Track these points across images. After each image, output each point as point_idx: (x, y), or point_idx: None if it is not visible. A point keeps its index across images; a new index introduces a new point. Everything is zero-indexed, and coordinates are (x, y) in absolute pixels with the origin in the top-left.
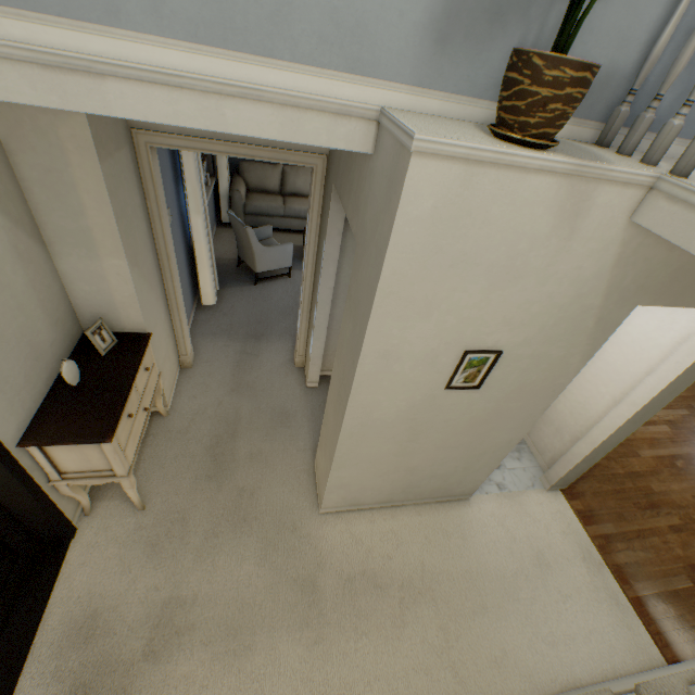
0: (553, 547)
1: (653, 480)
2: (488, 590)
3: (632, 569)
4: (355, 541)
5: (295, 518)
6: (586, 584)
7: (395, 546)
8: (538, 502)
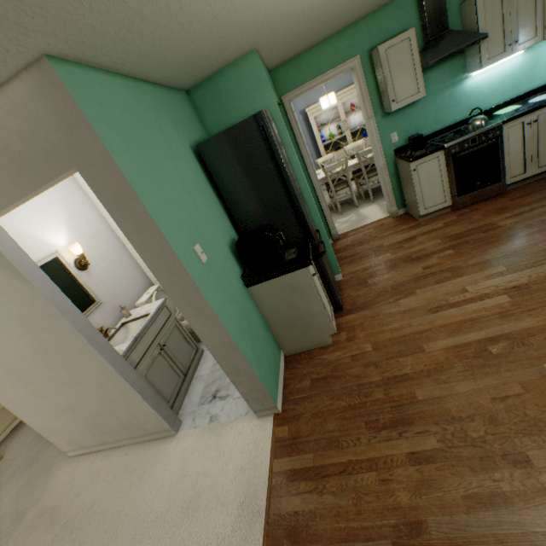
0: (216, 487)
1: (425, 383)
2: (120, 534)
3: (299, 523)
4: (71, 479)
5: (55, 461)
6: (221, 540)
7: (90, 484)
8: (238, 432)
